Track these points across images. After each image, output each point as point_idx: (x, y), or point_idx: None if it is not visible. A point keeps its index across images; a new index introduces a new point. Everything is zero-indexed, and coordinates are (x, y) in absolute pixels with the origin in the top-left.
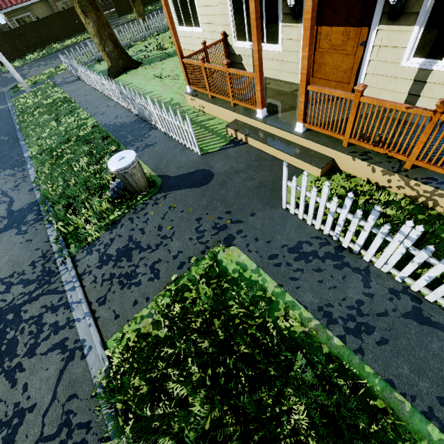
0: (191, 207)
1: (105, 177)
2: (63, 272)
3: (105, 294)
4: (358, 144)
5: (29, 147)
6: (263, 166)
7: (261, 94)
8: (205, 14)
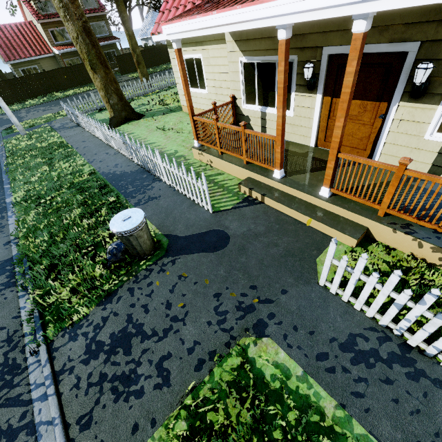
0: (207, 277)
1: (100, 234)
2: (32, 368)
3: (91, 410)
4: (398, 215)
5: (13, 191)
6: (285, 230)
7: (280, 155)
8: (211, 79)
